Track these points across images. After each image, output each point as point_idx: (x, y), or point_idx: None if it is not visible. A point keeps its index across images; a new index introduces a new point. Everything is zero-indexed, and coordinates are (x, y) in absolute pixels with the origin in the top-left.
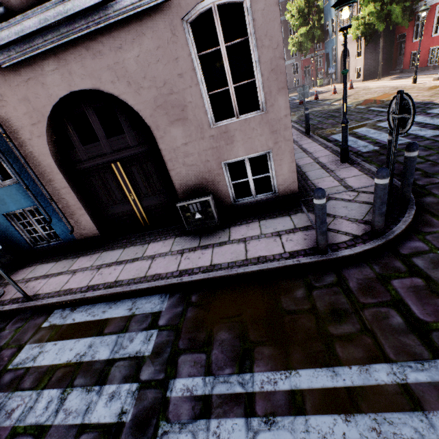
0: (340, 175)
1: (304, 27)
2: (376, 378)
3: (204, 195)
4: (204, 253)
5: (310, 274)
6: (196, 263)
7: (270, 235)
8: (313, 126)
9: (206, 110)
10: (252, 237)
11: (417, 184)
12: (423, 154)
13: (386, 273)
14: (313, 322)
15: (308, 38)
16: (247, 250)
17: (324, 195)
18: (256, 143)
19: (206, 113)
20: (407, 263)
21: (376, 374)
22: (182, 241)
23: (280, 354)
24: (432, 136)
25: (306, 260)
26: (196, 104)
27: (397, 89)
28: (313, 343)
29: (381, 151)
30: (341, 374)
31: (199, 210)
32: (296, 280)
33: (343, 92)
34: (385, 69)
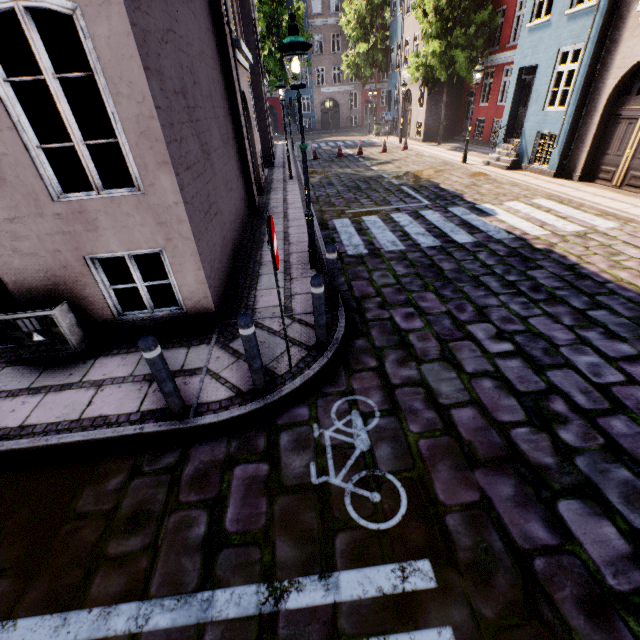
0: (295, 288)
1: (365, 44)
2: (110, 626)
3: (44, 307)
4: (26, 402)
5: (151, 449)
6: (1, 420)
7: (141, 379)
8: (327, 198)
9: (41, 171)
10: (114, 380)
11: (364, 318)
12: (401, 272)
13: (239, 454)
14: (96, 534)
15: (367, 61)
16: (92, 403)
17: (150, 347)
18: (136, 235)
19: (40, 177)
20: (272, 439)
21: (116, 619)
22: (10, 376)
23: (14, 592)
24: (427, 247)
25: (152, 428)
26: (18, 160)
27: (446, 165)
28: (72, 571)
29: (366, 257)
30: (72, 623)
31: (39, 330)
32: (127, 459)
33: (304, 175)
34: (450, 132)
